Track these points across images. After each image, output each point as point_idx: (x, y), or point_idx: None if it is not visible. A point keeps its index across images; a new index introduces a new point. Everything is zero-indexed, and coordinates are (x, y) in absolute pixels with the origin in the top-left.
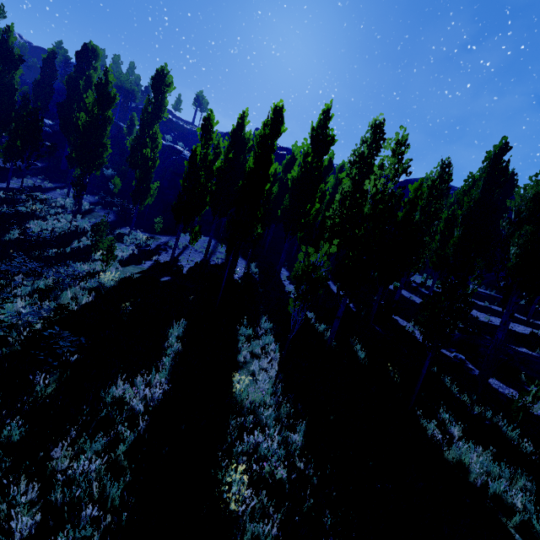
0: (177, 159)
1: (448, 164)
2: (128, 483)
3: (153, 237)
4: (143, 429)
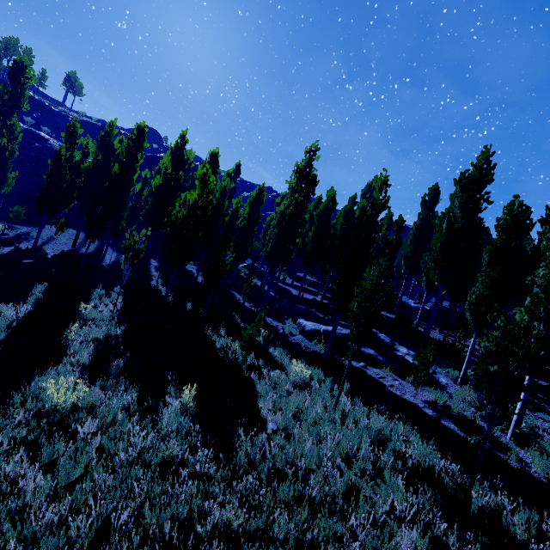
0: (41, 148)
1: (262, 188)
2: (10, 334)
3: (10, 227)
4: (17, 321)
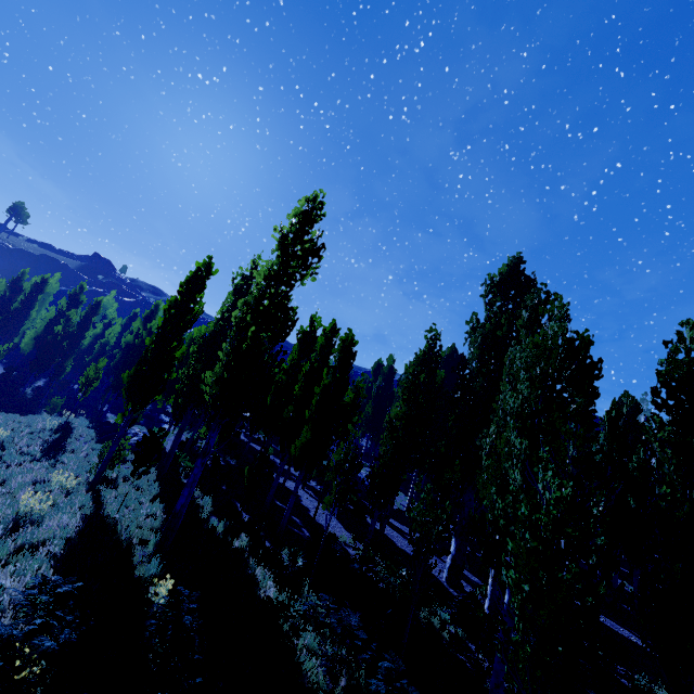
0: None
1: None
2: None
3: None
4: None
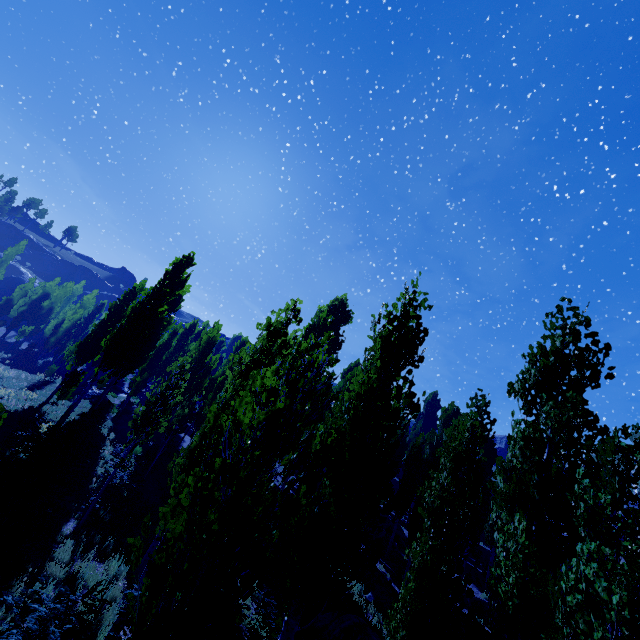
0: (15, 279)
1: None
2: None
3: None
4: None
